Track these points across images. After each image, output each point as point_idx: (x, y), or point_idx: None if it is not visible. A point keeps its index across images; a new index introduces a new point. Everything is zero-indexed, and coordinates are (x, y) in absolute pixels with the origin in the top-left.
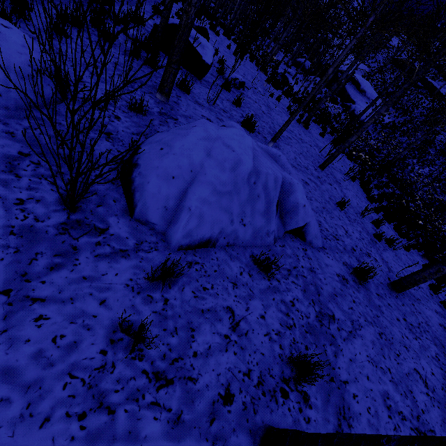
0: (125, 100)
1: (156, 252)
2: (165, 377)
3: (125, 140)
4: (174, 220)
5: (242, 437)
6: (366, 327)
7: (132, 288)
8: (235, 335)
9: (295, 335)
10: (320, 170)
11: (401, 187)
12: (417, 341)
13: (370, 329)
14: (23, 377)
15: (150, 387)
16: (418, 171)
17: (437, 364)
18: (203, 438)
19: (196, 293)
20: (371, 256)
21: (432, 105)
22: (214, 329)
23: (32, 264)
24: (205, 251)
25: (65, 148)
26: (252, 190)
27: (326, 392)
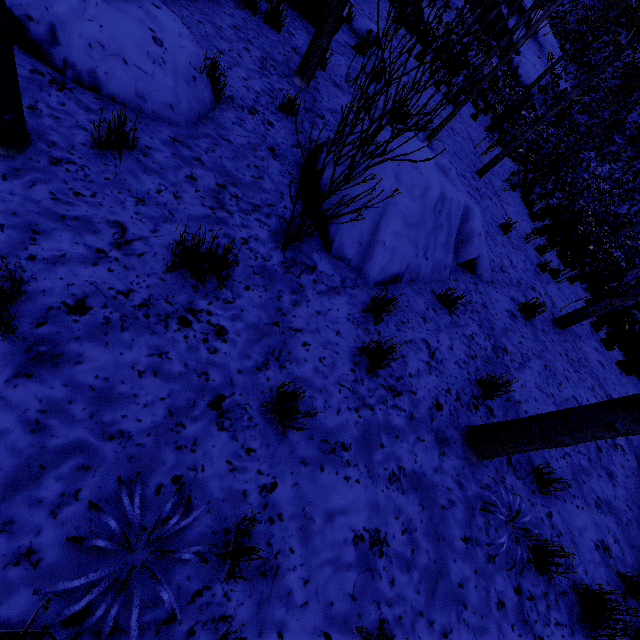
0: (267, 93)
1: (358, 289)
2: (396, 390)
3: (288, 157)
4: (369, 256)
5: (453, 431)
6: (533, 360)
7: (353, 322)
8: (434, 362)
9: (477, 364)
10: (477, 178)
11: (568, 195)
12: (576, 374)
13: (537, 362)
14: (314, 384)
15: (389, 395)
16: (594, 171)
17: (592, 394)
18: (429, 429)
19: (398, 327)
20: (535, 291)
21: (632, 58)
22: (418, 357)
23: (280, 301)
24: (394, 288)
25: (247, 175)
26: (437, 220)
27: (505, 408)
